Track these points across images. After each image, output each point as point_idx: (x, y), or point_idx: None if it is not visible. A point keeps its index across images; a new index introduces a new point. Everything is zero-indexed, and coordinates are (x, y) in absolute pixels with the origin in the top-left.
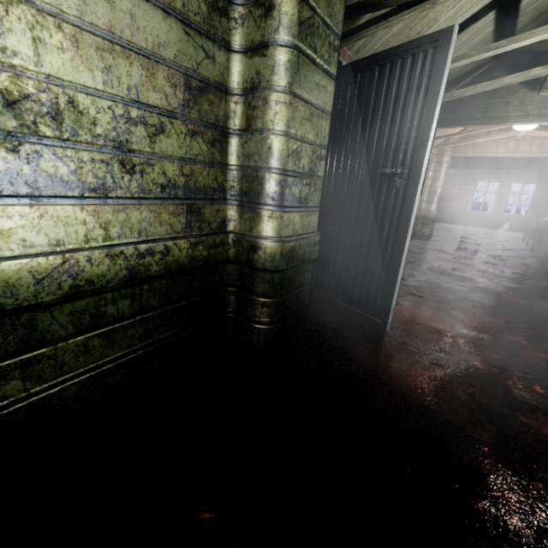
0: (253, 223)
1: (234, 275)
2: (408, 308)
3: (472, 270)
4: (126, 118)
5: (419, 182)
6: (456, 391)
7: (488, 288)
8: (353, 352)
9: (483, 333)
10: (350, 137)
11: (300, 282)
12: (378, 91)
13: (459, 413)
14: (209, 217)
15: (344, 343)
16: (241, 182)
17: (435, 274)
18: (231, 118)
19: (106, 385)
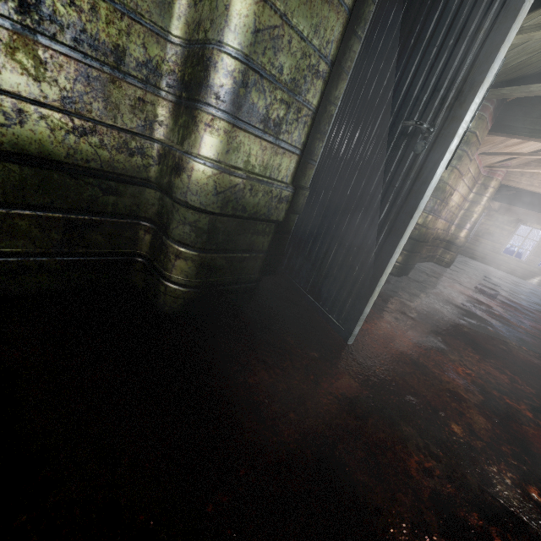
0: (186, 132)
1: (155, 206)
2: (391, 326)
3: (485, 309)
4: None
5: (448, 147)
6: (408, 459)
7: (499, 333)
8: (287, 356)
9: (476, 385)
10: (376, 79)
11: (247, 245)
12: (431, 11)
13: (397, 500)
14: (123, 102)
15: (283, 342)
16: (184, 67)
17: (440, 301)
18: None
19: None
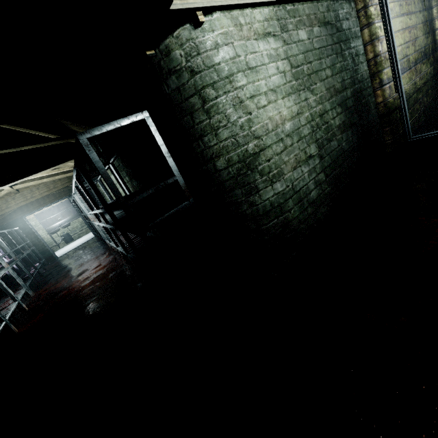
0: None
1: None
2: None
3: None
4: (427, 38)
5: None
6: None
7: None
8: None
9: None
10: None
11: None
12: None
13: None
14: (435, 57)
15: None
16: None
17: None
18: (434, 27)
19: (433, 105)
